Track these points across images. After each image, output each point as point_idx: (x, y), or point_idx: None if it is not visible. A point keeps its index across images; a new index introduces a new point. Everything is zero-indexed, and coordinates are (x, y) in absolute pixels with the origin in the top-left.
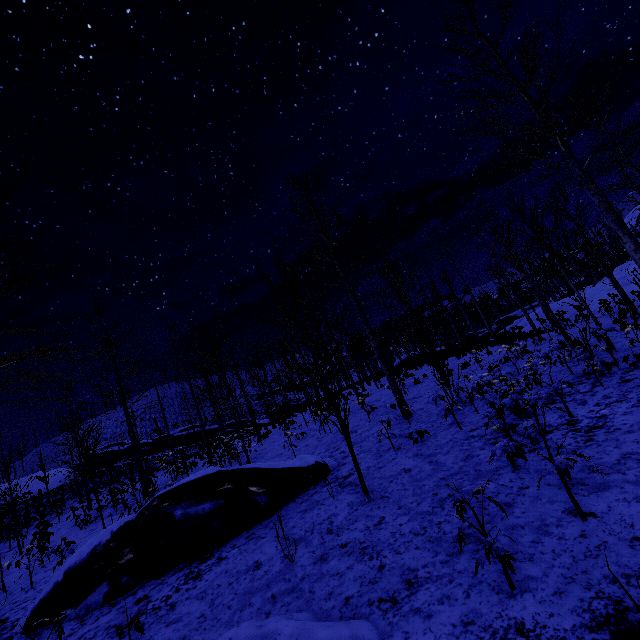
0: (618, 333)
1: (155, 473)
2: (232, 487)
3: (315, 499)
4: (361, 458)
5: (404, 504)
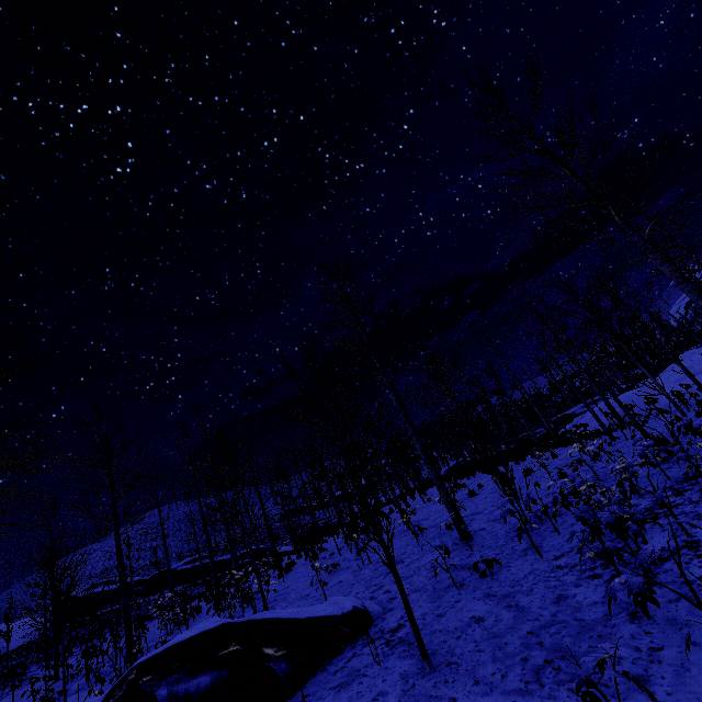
0: None
1: (148, 623)
2: (240, 649)
3: (354, 666)
4: (413, 600)
5: (482, 676)
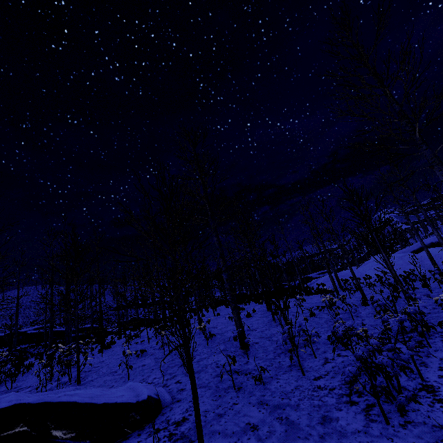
0: (404, 300)
1: None
2: (27, 430)
3: None
4: (198, 395)
5: None
